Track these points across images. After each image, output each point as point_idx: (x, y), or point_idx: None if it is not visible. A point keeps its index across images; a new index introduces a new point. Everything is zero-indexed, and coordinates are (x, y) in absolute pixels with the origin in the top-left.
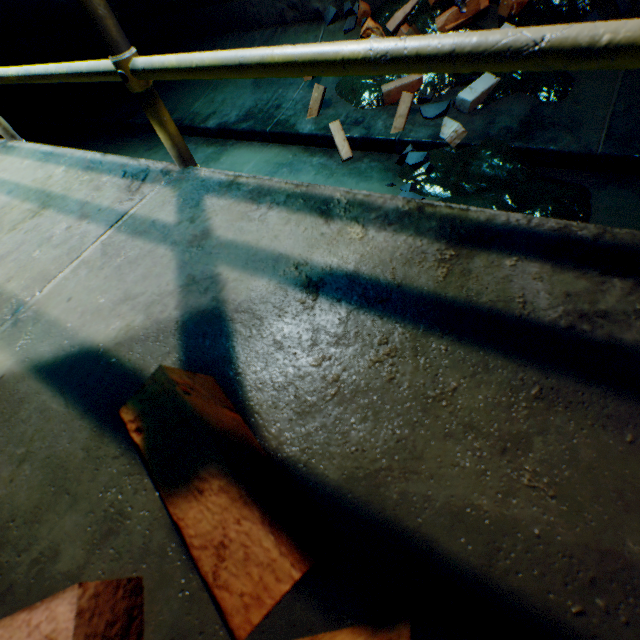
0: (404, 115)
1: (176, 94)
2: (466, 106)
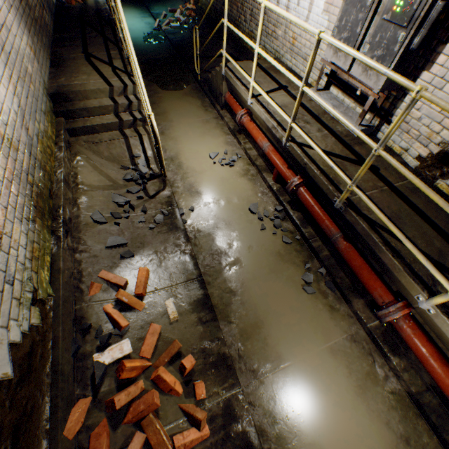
0: (166, 24)
1: (158, 4)
2: (171, 27)
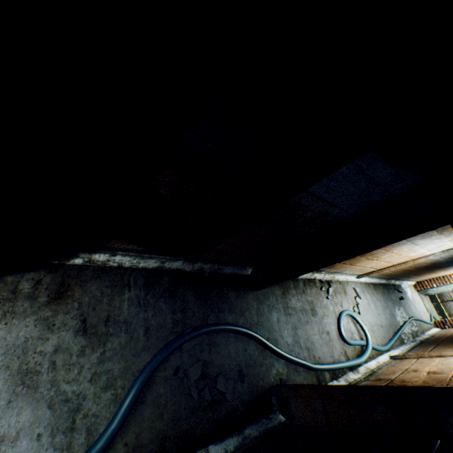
0: None
1: None
2: None
